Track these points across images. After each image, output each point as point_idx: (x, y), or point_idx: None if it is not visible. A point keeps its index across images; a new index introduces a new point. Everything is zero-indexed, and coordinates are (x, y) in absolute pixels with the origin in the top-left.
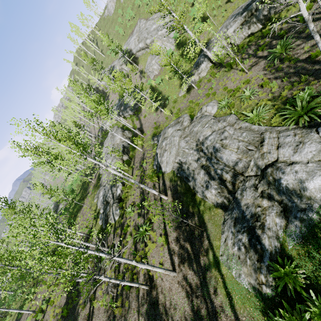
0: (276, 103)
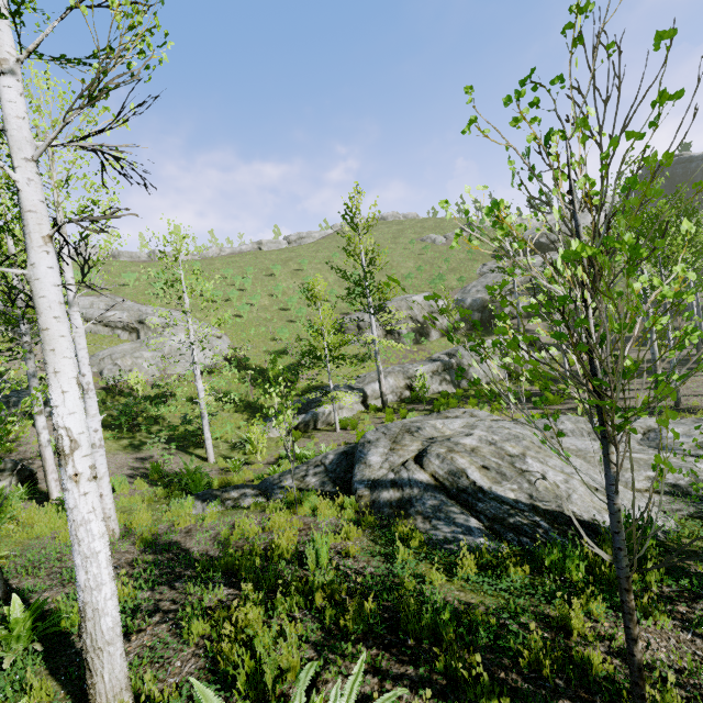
0: None
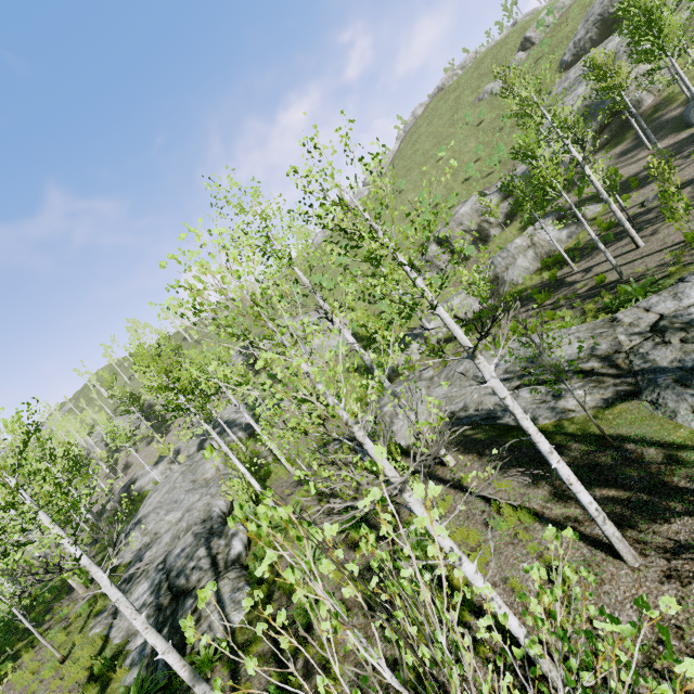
0: (585, 317)
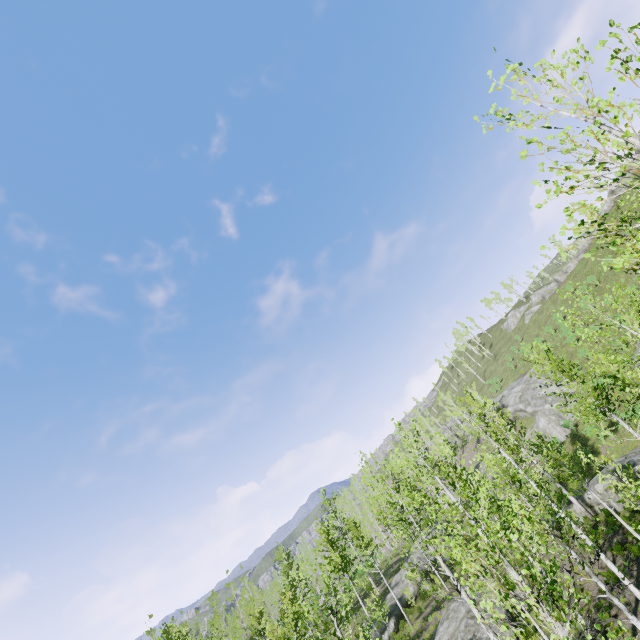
0: None
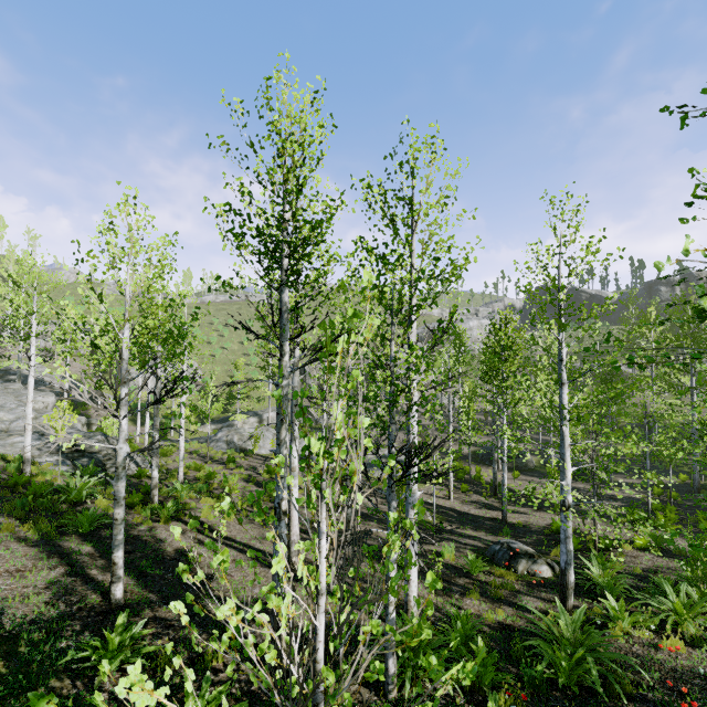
0: None
